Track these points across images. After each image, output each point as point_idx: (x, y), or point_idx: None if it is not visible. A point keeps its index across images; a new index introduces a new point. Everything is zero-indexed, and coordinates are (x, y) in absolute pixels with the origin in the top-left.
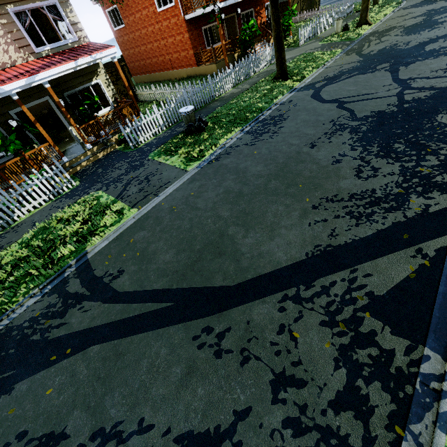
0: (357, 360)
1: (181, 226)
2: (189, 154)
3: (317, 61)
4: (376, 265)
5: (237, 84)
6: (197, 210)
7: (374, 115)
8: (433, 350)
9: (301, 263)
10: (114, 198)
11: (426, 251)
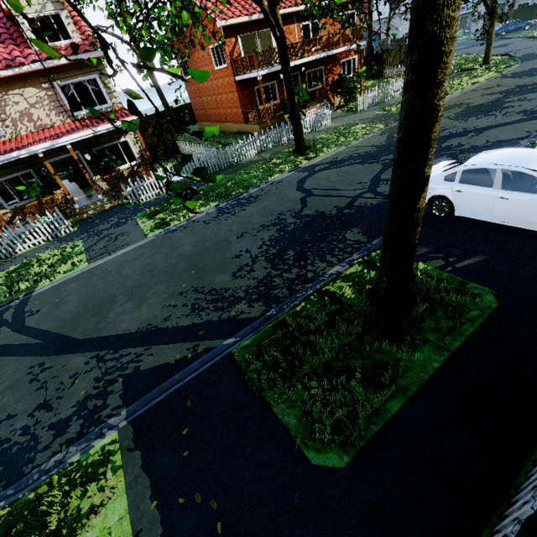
0: (87, 405)
1: (98, 285)
2: (160, 221)
3: (349, 137)
4: (163, 349)
5: (263, 150)
6: (118, 275)
7: (313, 215)
8: (127, 411)
9: (128, 335)
10: (84, 250)
11: (199, 347)
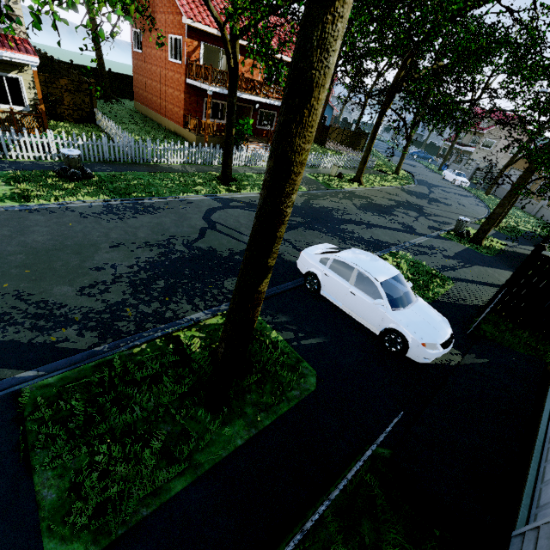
0: None
1: None
2: (21, 192)
3: None
4: None
5: (190, 163)
6: None
7: (204, 250)
8: None
9: None
10: None
11: None
